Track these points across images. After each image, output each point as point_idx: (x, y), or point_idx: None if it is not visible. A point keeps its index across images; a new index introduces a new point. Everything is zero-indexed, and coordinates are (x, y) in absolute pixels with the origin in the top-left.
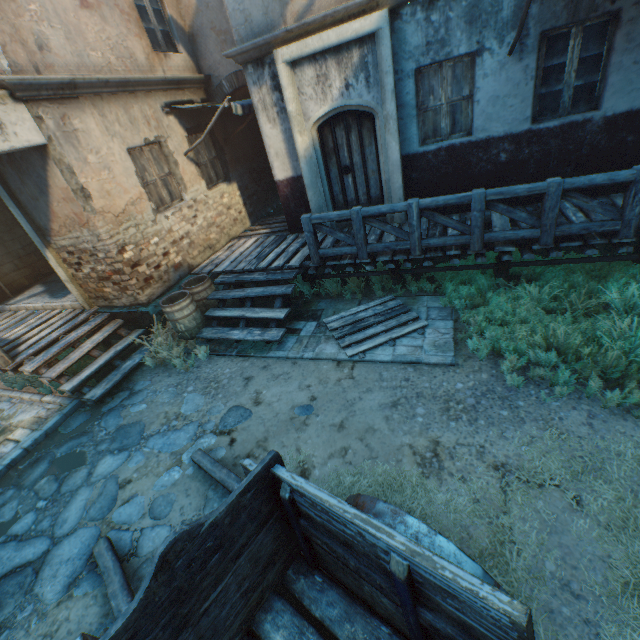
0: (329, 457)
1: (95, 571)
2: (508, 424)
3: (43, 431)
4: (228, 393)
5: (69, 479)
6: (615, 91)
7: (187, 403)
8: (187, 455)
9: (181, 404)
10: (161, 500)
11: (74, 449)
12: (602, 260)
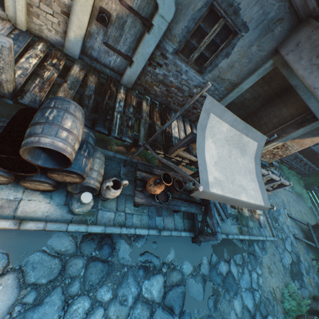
0: (295, 213)
1: (296, 239)
2: (300, 205)
3: (266, 211)
4: (277, 196)
5: (279, 224)
6: (317, 147)
7: (276, 200)
8: (286, 214)
9: (274, 200)
10: (291, 225)
11: (272, 215)
12: (297, 173)
